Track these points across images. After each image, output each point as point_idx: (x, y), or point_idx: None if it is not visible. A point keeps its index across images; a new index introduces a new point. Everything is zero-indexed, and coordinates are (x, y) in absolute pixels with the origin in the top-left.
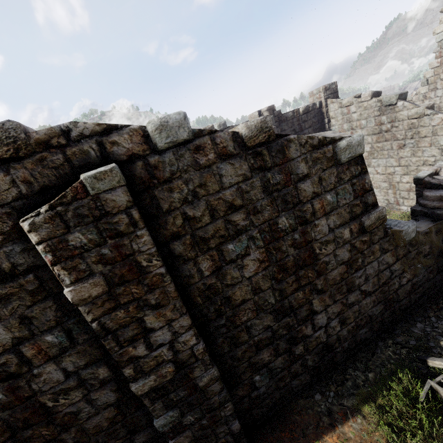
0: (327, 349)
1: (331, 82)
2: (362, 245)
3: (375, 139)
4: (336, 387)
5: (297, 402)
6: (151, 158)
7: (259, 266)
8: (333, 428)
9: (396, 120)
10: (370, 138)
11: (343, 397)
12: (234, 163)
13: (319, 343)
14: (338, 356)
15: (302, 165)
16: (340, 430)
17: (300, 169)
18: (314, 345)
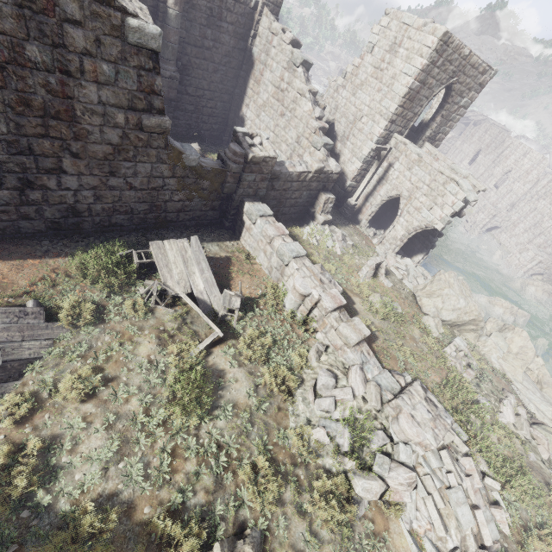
0: (73, 212)
1: None
2: (137, 141)
3: (273, 92)
4: (69, 242)
5: (22, 240)
6: None
7: None
8: (41, 258)
9: (291, 85)
10: (271, 87)
11: (69, 248)
12: None
13: (64, 202)
14: (86, 224)
15: (74, 6)
16: (47, 260)
17: (70, 8)
18: (57, 201)
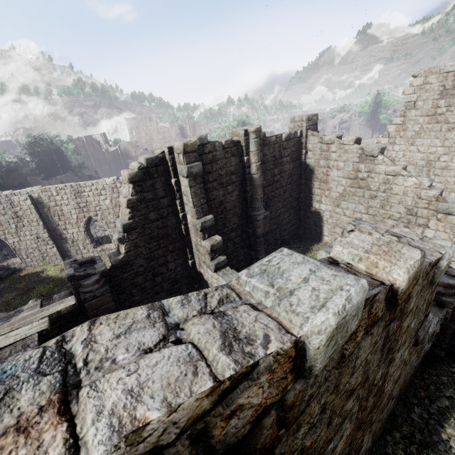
0: None
1: (314, 113)
2: (408, 357)
3: (349, 183)
4: None
5: None
6: (290, 395)
7: (344, 443)
8: None
9: (373, 172)
10: (345, 181)
11: None
12: (373, 331)
13: None
14: None
15: (413, 299)
16: None
17: (410, 305)
18: None
